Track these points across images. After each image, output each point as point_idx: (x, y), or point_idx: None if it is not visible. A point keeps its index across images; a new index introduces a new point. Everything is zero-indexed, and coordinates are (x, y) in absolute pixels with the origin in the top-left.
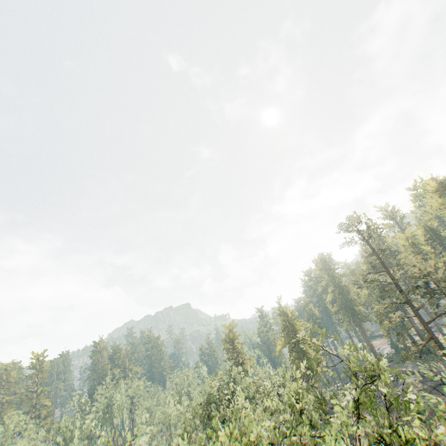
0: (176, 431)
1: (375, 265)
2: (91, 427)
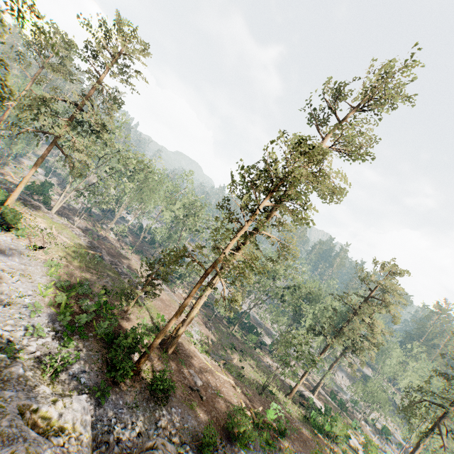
0: None
1: None
2: None
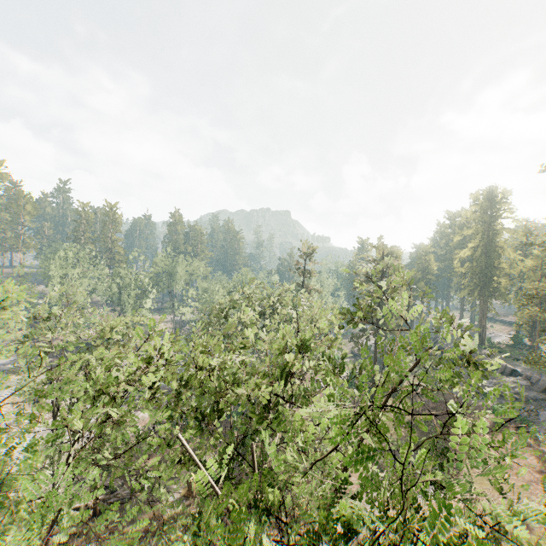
0: None
1: None
2: (144, 283)
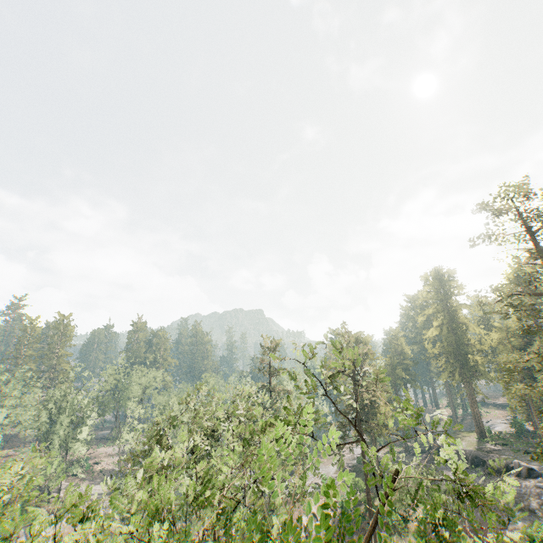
0: (175, 439)
1: (536, 278)
2: (83, 405)
